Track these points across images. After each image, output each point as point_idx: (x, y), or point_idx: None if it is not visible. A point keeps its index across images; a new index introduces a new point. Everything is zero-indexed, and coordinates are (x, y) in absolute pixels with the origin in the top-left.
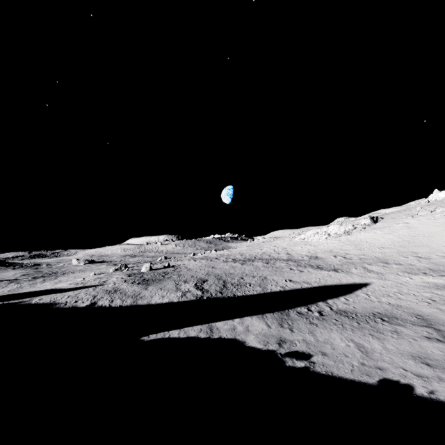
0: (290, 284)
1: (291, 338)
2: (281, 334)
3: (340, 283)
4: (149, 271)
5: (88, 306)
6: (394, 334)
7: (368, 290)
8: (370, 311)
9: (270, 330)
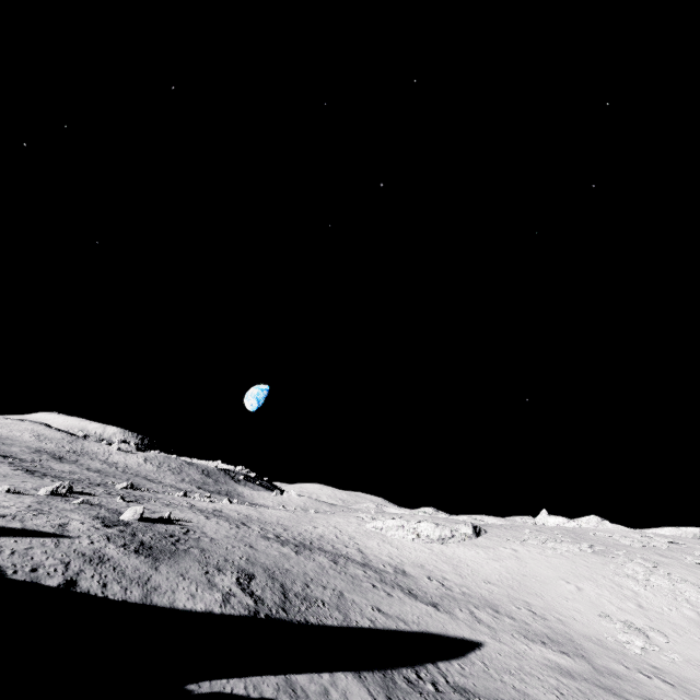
0: (381, 616)
1: None
2: None
3: (446, 632)
4: (139, 522)
5: (64, 588)
6: None
7: (485, 657)
8: (495, 695)
9: None
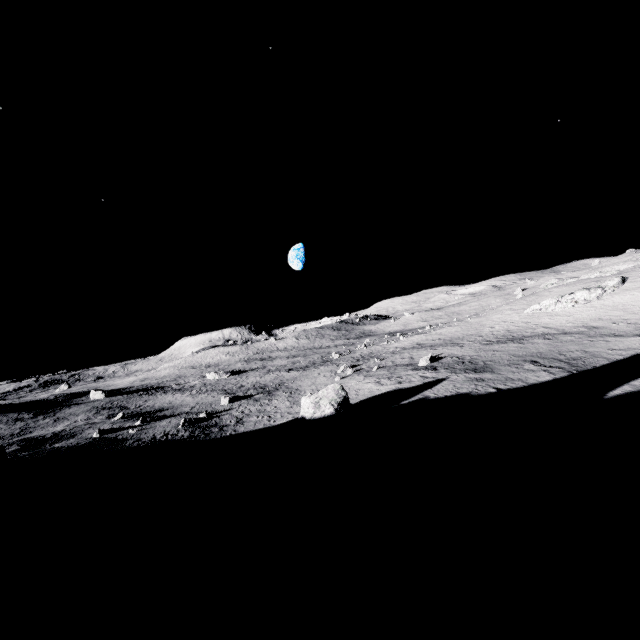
0: (621, 352)
1: None
2: None
3: None
4: (433, 364)
5: (501, 390)
6: None
7: None
8: None
9: None
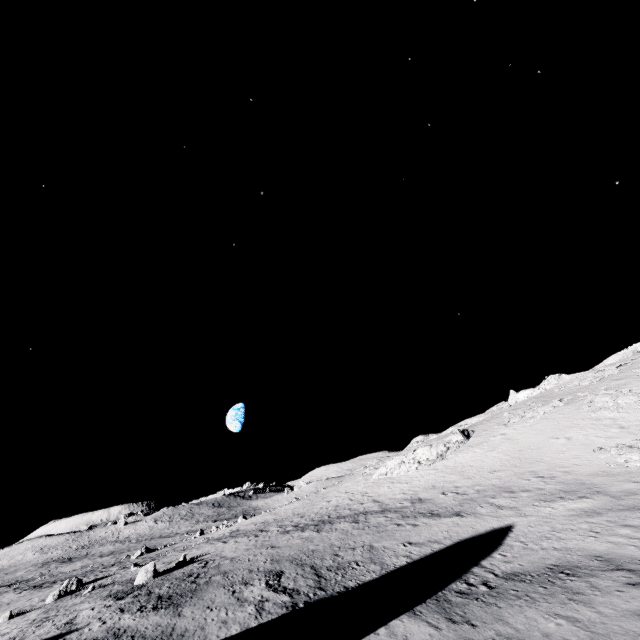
0: (414, 548)
1: (481, 638)
2: (463, 635)
3: (477, 532)
4: (154, 579)
5: None
6: (595, 591)
7: (519, 535)
8: (542, 565)
9: (442, 633)
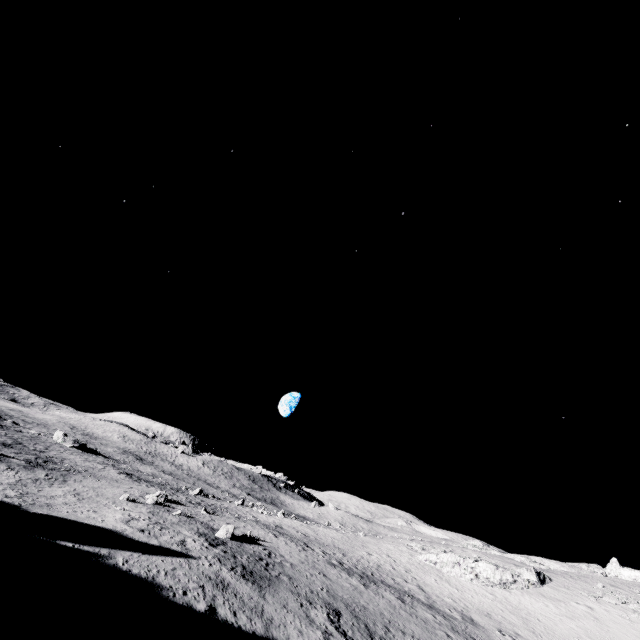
0: None
1: None
2: None
3: None
4: (231, 541)
5: (210, 615)
6: None
7: None
8: None
9: None
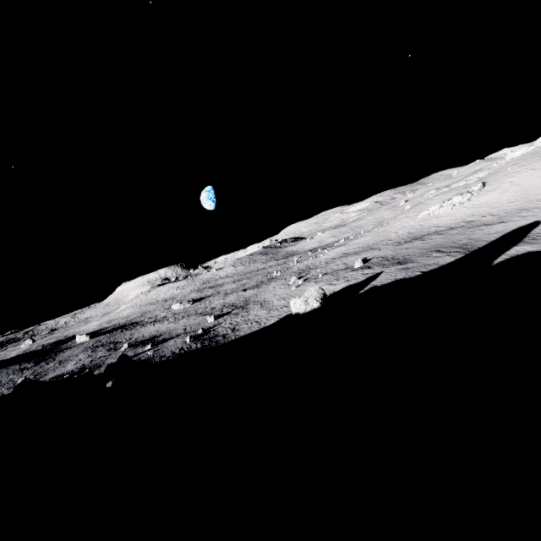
0: (493, 235)
1: None
2: None
3: (520, 226)
4: (365, 265)
5: (425, 272)
6: None
7: None
8: None
9: (534, 246)
